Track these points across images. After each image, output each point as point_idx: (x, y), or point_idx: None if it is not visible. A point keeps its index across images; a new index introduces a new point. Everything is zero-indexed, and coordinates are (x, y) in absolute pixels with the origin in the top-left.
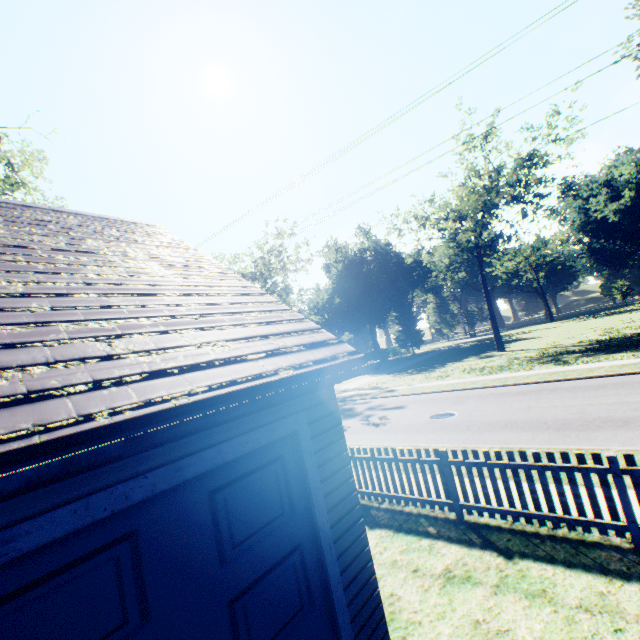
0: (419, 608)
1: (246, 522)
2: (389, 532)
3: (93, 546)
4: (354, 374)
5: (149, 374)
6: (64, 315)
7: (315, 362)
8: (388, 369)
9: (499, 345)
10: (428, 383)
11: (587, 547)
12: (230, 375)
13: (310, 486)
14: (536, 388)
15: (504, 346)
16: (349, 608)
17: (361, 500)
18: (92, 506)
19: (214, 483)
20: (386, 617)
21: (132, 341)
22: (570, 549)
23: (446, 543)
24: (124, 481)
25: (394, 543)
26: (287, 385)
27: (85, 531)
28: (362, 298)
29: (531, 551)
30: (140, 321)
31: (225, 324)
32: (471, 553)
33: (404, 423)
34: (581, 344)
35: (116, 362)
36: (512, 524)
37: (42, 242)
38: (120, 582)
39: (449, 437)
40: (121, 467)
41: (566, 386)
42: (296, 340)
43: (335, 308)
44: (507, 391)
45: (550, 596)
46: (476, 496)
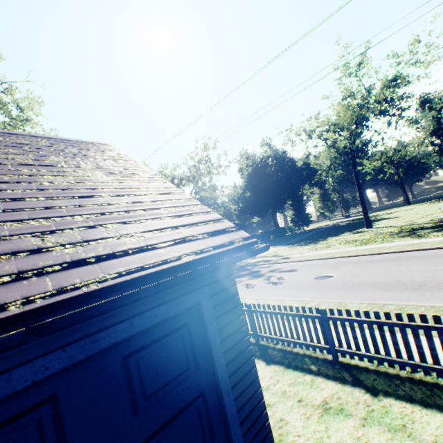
0: (302, 433)
1: (156, 378)
2: (281, 368)
3: (16, 411)
4: (246, 256)
5: (69, 264)
6: (12, 216)
7: (214, 247)
8: (285, 242)
9: (367, 223)
10: (314, 252)
11: (441, 390)
12: (139, 262)
13: (211, 346)
14: (396, 256)
15: (371, 224)
16: (244, 438)
17: (261, 341)
18: (13, 379)
19: (128, 349)
20: (276, 438)
21: (62, 235)
22: (426, 391)
23: (324, 379)
24: (44, 355)
25: (284, 377)
26: (190, 267)
27: (9, 399)
28: (266, 192)
29: (393, 390)
30: (74, 218)
31: (144, 218)
32: (344, 389)
33: (295, 282)
34: (432, 222)
35: (43, 254)
36: (377, 366)
37: (14, 159)
38: (42, 438)
39: (328, 294)
40: (41, 344)
41: (421, 255)
42: (201, 229)
43: (247, 199)
44: (373, 258)
45: (409, 431)
46: (348, 344)
